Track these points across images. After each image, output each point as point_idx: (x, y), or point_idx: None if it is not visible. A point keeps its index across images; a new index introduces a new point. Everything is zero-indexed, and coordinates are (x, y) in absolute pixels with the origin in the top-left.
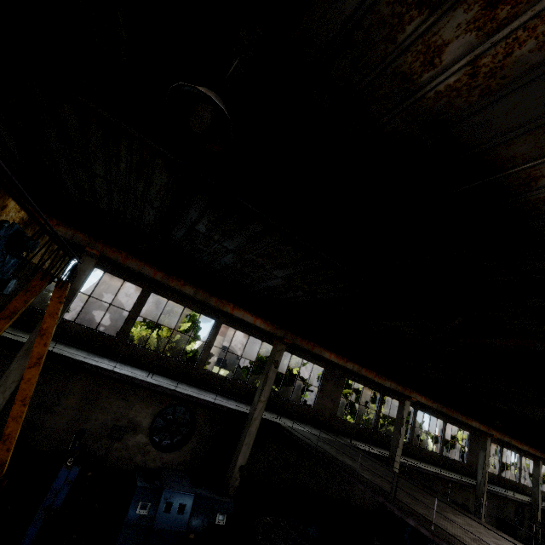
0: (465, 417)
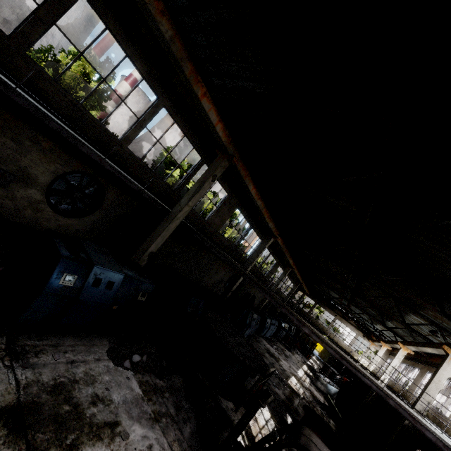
0: (289, 256)
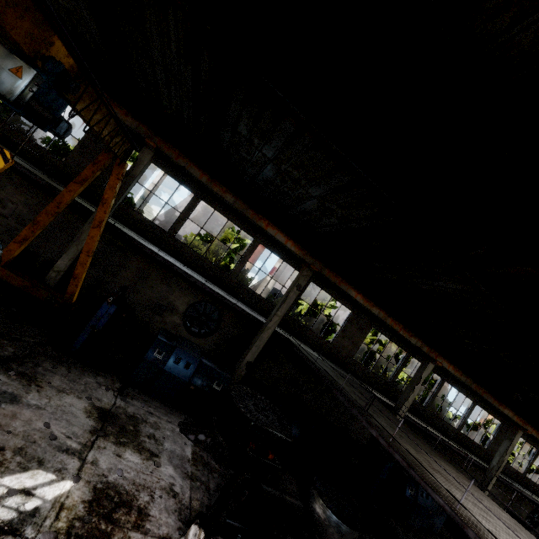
0: (497, 402)
